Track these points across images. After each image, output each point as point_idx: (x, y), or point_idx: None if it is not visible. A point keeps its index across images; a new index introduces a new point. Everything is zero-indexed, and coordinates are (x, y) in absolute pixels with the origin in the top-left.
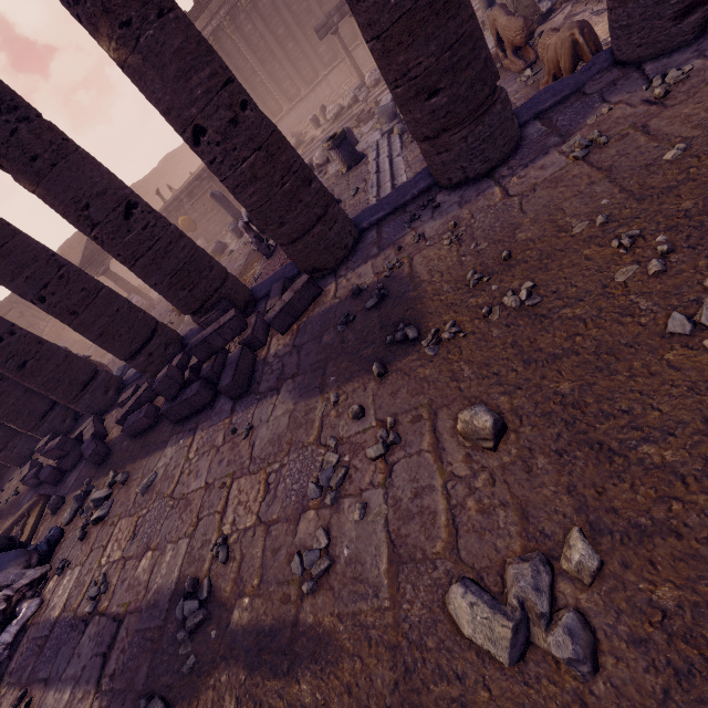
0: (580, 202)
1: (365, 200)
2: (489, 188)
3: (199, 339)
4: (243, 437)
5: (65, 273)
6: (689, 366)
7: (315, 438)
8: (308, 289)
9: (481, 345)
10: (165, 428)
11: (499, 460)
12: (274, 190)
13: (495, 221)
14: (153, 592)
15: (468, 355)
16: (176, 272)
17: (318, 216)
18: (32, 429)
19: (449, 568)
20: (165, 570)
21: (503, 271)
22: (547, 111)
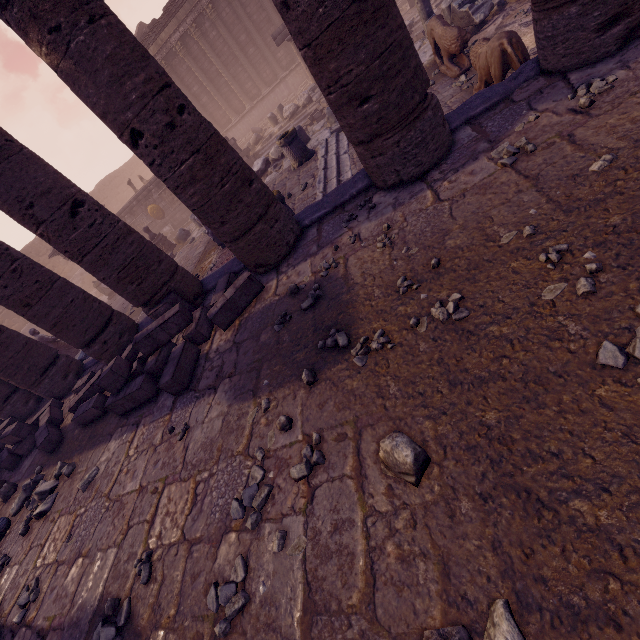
0: (507, 211)
1: (312, 195)
2: (422, 191)
3: (144, 333)
4: (179, 438)
5: (19, 267)
6: (623, 406)
7: (244, 448)
8: (249, 286)
9: (408, 359)
10: (112, 419)
11: (421, 498)
12: (214, 191)
13: (426, 226)
14: (77, 607)
15: (395, 369)
16: (124, 267)
17: (258, 215)
18: None
19: (364, 627)
20: (91, 582)
21: (432, 279)
22: (477, 116)
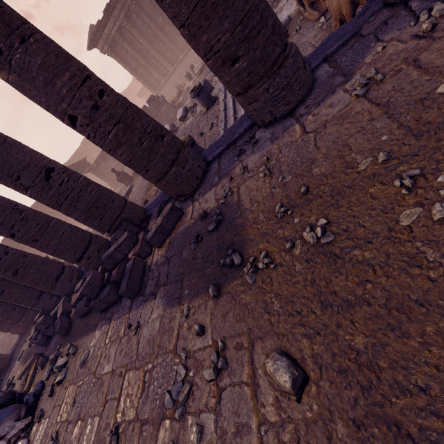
0: (363, 139)
1: (217, 132)
2: (291, 126)
3: (106, 255)
4: (133, 334)
5: (25, 216)
6: None
7: (173, 347)
8: (172, 214)
9: (287, 279)
10: (97, 313)
11: (302, 414)
12: (136, 149)
13: (296, 156)
14: None
15: (277, 288)
16: (88, 209)
17: (172, 160)
18: (33, 306)
19: None
20: (85, 442)
21: (303, 205)
22: (332, 54)
